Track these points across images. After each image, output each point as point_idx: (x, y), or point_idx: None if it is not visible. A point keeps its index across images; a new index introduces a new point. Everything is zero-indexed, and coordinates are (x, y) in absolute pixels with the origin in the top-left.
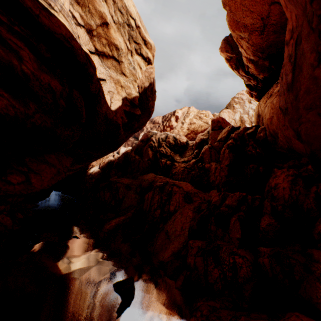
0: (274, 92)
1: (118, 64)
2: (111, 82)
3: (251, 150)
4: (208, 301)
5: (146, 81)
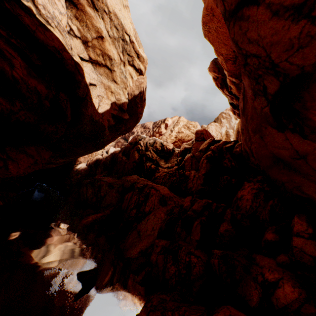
0: None
1: (110, 72)
2: (102, 87)
3: (226, 163)
4: (161, 294)
5: (136, 89)
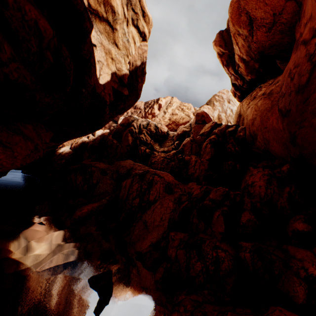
0: (257, 94)
1: (111, 31)
2: (102, 50)
3: (230, 148)
4: (191, 295)
5: (138, 58)
